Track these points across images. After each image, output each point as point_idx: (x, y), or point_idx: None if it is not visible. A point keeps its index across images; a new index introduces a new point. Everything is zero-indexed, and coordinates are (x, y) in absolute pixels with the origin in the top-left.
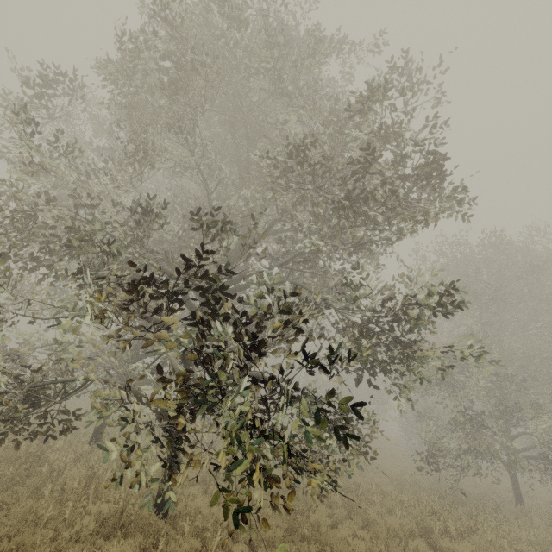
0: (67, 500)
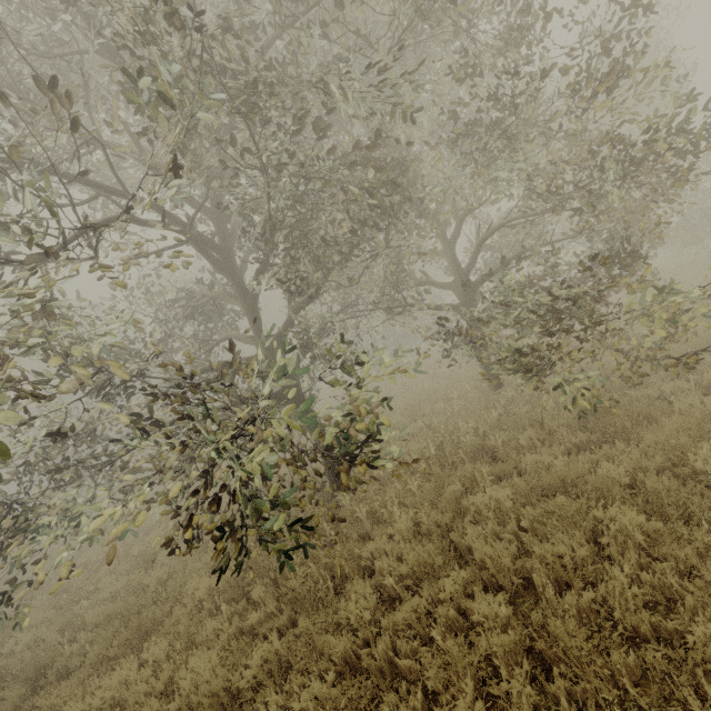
0: (506, 422)
